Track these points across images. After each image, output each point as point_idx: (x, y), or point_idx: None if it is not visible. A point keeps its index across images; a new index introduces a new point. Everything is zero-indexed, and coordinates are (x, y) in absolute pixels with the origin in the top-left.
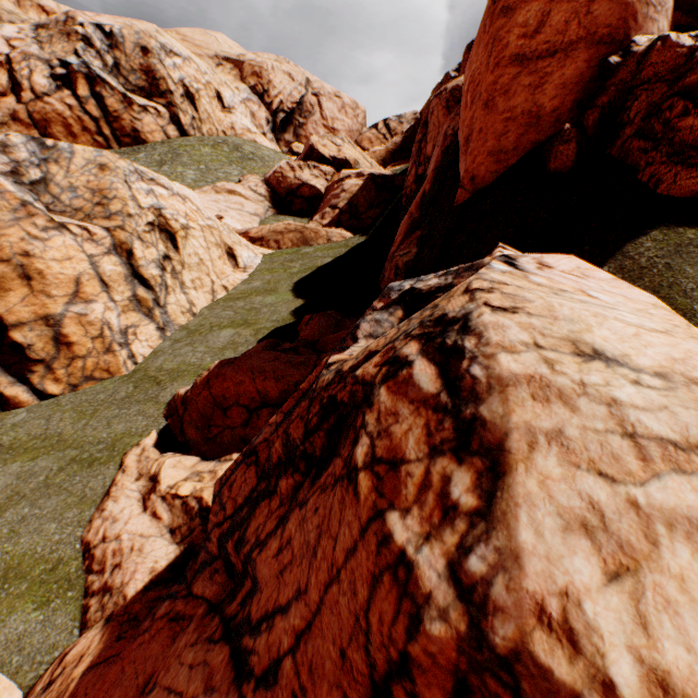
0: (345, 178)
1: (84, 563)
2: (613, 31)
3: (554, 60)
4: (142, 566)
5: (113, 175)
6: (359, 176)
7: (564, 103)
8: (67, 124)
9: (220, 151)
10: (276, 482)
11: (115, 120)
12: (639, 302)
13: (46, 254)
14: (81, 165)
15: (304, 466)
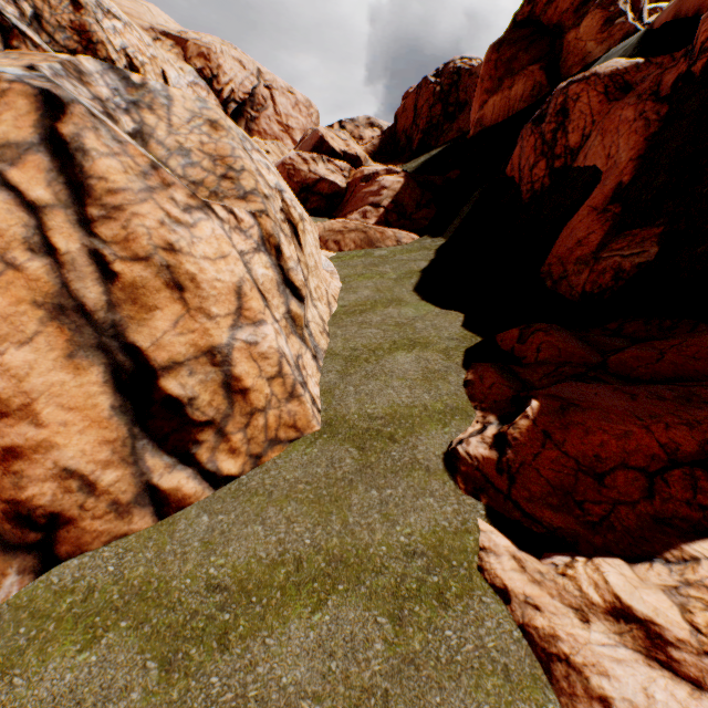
0: (371, 174)
1: None
2: None
3: None
4: None
5: (230, 137)
6: (391, 173)
7: None
8: None
9: None
10: None
11: None
12: None
13: (194, 249)
14: (184, 117)
15: None
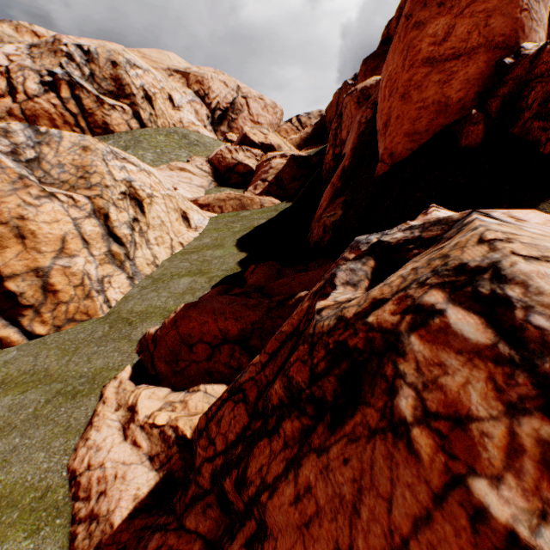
0: (271, 158)
1: (70, 490)
2: (507, 39)
3: (459, 61)
4: (126, 493)
5: (94, 154)
6: (283, 156)
7: (468, 94)
8: (51, 119)
9: (172, 138)
10: (277, 423)
11: (89, 115)
12: None
13: (38, 218)
14: (68, 147)
15: (313, 409)
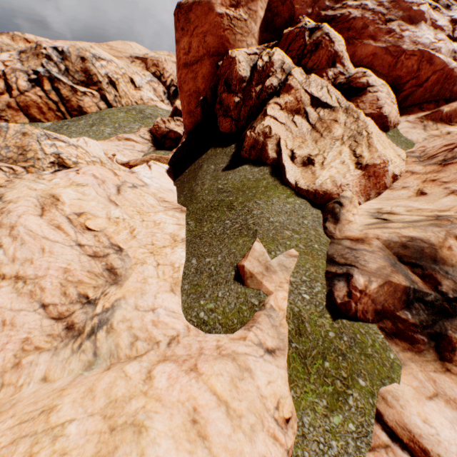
0: None
1: None
2: (217, 49)
3: (198, 65)
4: None
5: (30, 138)
6: None
7: (206, 86)
8: (39, 107)
9: (130, 114)
10: None
11: (67, 102)
12: (69, 181)
13: None
14: (12, 134)
15: None
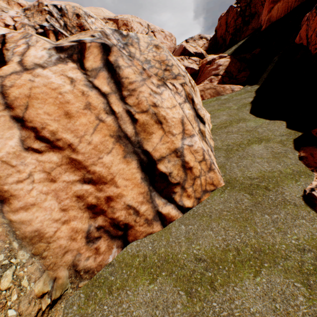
0: (211, 60)
1: None
2: None
3: None
4: None
5: (164, 51)
6: (221, 57)
7: None
8: None
9: None
10: None
11: None
12: None
13: (163, 104)
14: (144, 46)
15: None
